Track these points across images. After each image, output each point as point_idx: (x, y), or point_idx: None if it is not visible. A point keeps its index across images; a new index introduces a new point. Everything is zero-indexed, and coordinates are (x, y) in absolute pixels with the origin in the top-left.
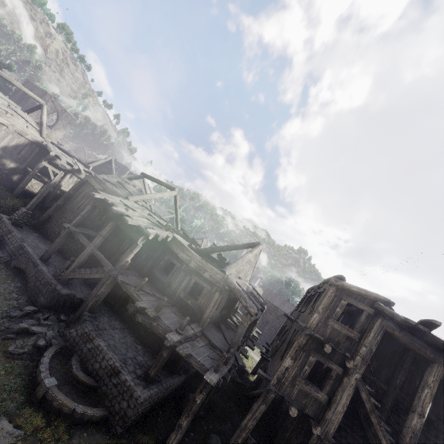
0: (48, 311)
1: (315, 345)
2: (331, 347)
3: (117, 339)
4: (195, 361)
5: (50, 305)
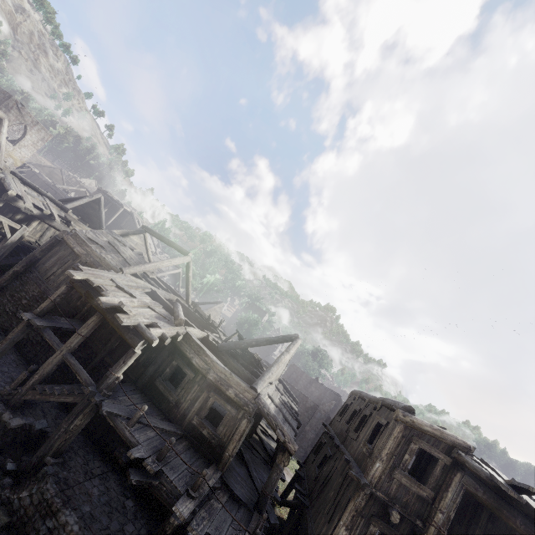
0: None
1: (377, 508)
2: (399, 512)
3: (96, 498)
4: None
5: None
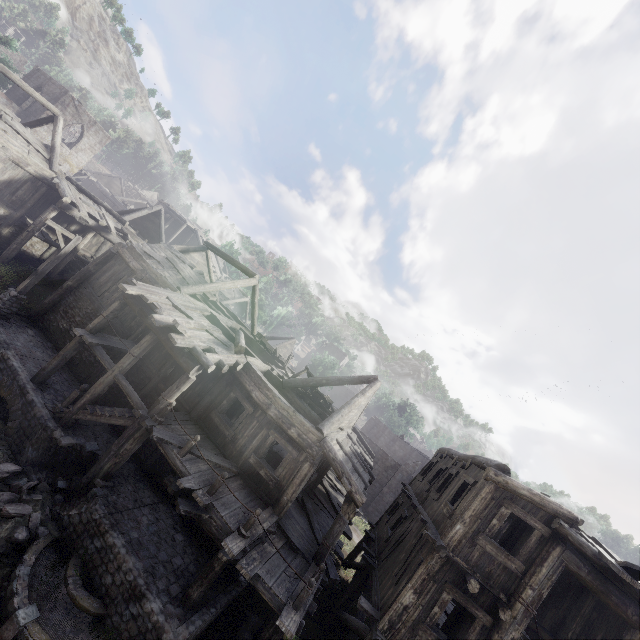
0: (38, 470)
1: (453, 575)
2: (479, 582)
3: (145, 527)
4: (264, 587)
5: (42, 460)
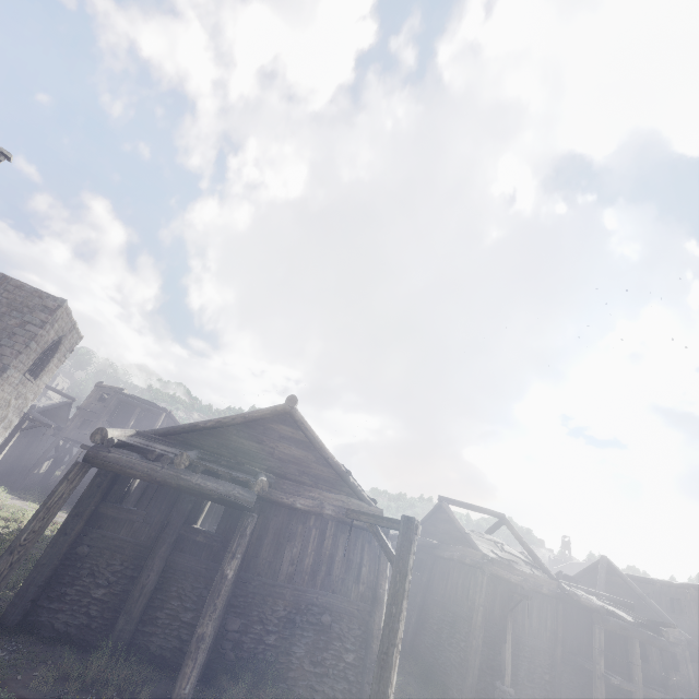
0: None
1: None
2: None
3: None
4: None
5: None
